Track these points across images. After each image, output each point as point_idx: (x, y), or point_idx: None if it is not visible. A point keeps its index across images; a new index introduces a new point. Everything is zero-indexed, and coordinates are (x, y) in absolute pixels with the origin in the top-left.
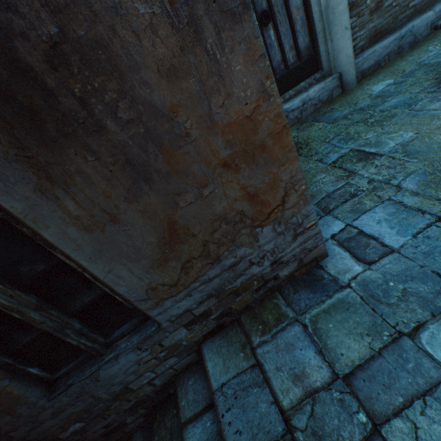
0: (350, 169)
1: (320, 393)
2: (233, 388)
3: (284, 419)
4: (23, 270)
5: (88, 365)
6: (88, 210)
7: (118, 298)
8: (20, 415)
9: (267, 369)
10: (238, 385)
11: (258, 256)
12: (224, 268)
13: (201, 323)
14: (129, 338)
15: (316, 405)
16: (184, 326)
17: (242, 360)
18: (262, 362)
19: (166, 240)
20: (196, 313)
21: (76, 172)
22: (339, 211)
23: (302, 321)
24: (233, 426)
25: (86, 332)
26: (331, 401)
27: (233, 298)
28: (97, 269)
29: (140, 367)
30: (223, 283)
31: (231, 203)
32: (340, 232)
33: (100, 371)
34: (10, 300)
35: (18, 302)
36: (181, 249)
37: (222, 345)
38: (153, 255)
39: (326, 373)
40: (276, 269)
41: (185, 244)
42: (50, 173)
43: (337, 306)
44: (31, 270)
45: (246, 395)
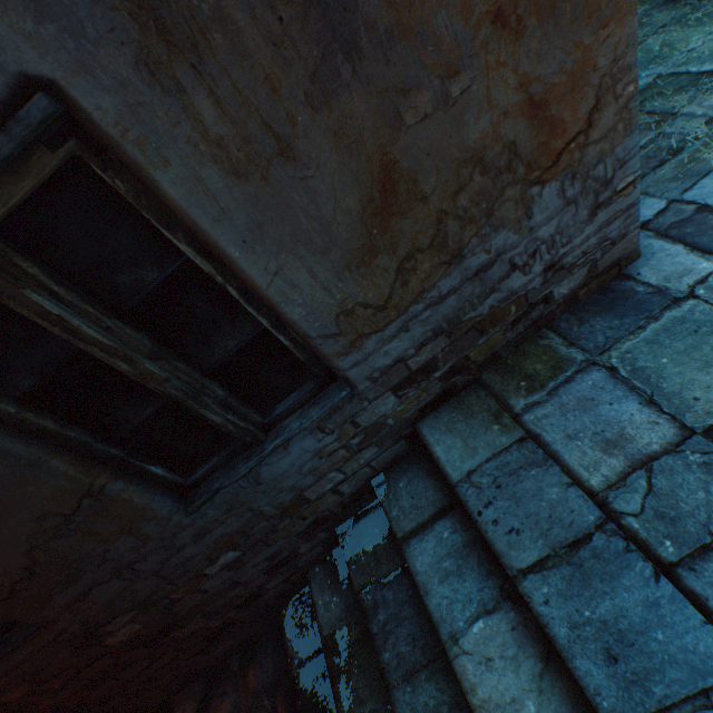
0: (662, 110)
1: (662, 460)
2: (490, 476)
3: (598, 504)
4: (122, 282)
5: (240, 461)
6: (238, 125)
7: (282, 339)
8: (147, 538)
9: (548, 441)
10: (499, 470)
11: (525, 252)
12: (466, 275)
13: (418, 386)
14: (302, 414)
15: (657, 477)
16: (392, 390)
17: (499, 435)
18: (537, 432)
19: (375, 206)
20: (412, 367)
21: (214, 19)
22: (650, 184)
23: (605, 363)
24: (503, 525)
25: (233, 404)
26: (685, 468)
27: (473, 338)
28: (256, 268)
29: (321, 463)
30: (461, 308)
31: (497, 123)
32: (659, 216)
33: (261, 467)
34: (109, 337)
35: (122, 342)
36: (399, 230)
37: (456, 420)
38: (350, 242)
39: (669, 430)
40: (550, 282)
41: (406, 219)
42: (163, 18)
43: (674, 331)
44: (134, 282)
45: (517, 482)
